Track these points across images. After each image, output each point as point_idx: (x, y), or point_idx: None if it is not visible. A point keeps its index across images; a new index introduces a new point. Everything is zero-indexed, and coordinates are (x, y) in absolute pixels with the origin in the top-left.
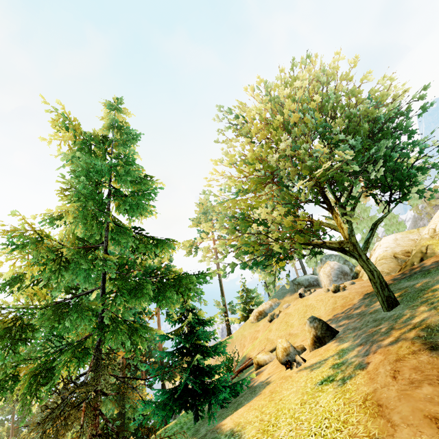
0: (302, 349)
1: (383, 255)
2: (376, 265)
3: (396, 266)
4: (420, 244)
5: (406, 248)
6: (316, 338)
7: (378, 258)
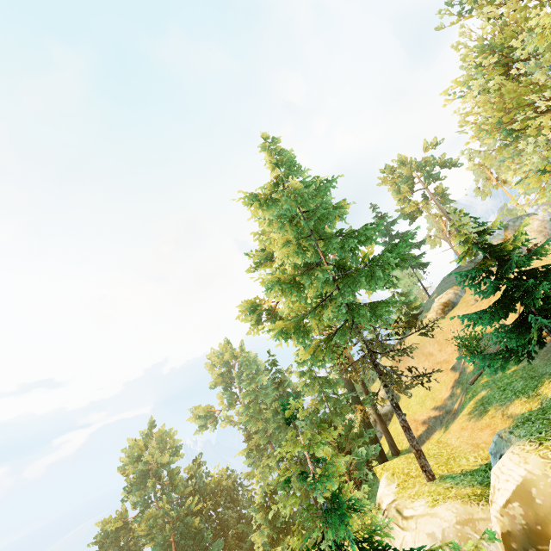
0: None
1: None
2: None
3: None
4: None
5: None
6: None
7: None
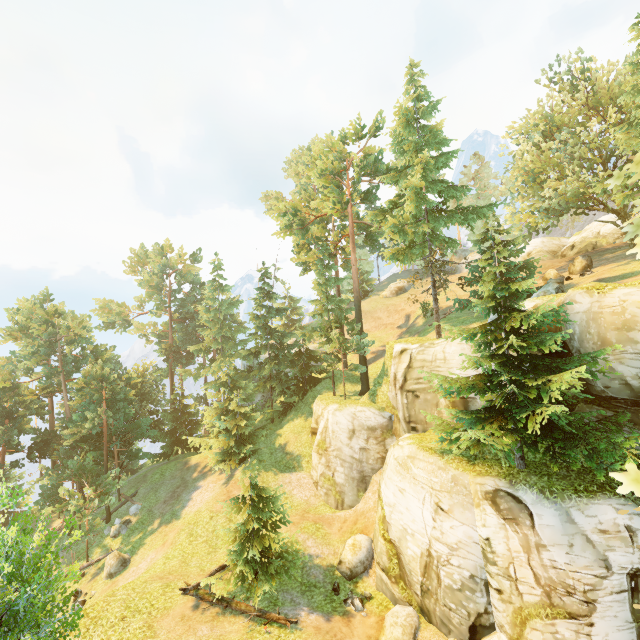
0: (563, 276)
1: (540, 250)
2: (535, 256)
3: (552, 258)
4: (585, 241)
5: (552, 249)
6: (588, 265)
7: (534, 252)
